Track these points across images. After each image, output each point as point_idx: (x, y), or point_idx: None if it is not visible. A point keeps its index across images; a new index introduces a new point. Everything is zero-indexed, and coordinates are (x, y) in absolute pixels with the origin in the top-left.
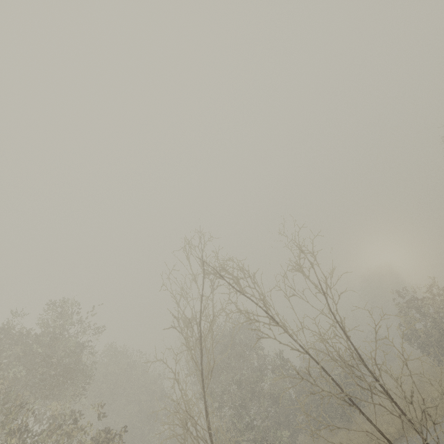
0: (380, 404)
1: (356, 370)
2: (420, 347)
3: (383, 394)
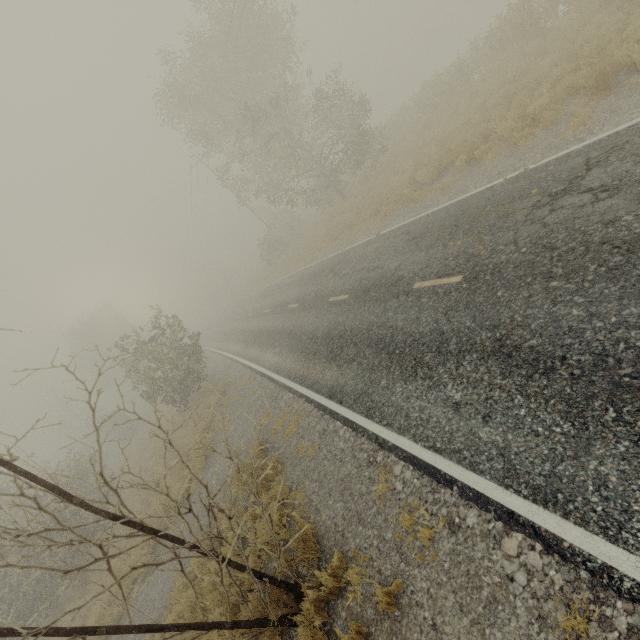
0: (133, 568)
1: (83, 482)
2: (164, 398)
3: (137, 535)
